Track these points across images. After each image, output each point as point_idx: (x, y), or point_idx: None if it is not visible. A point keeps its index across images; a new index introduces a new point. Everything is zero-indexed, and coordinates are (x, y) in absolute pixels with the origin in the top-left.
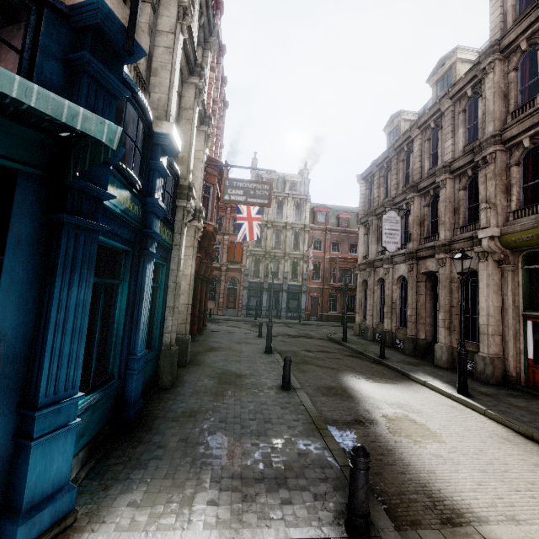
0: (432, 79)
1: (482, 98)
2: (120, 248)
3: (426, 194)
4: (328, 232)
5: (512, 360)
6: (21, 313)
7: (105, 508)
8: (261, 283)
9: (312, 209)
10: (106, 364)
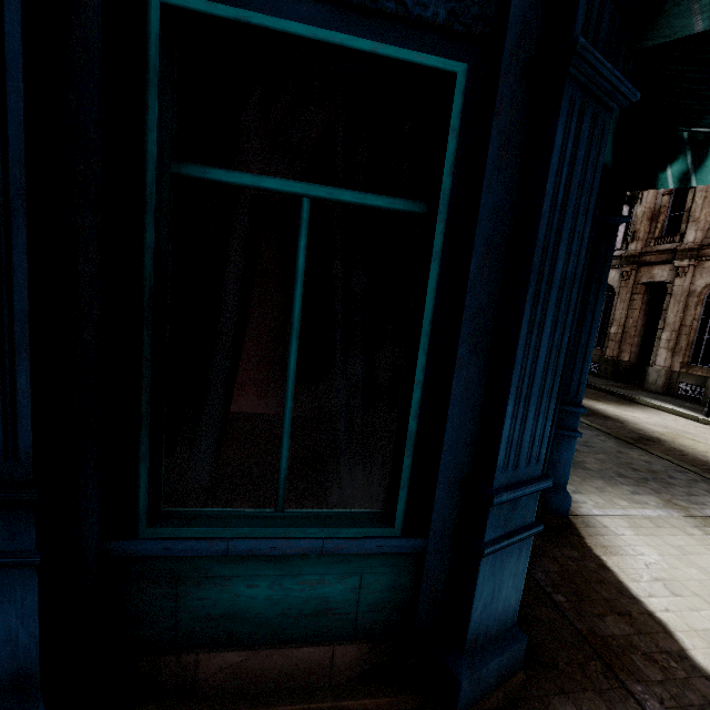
0: None
1: None
2: None
3: None
4: None
5: None
6: (575, 319)
7: None
8: None
9: None
10: None
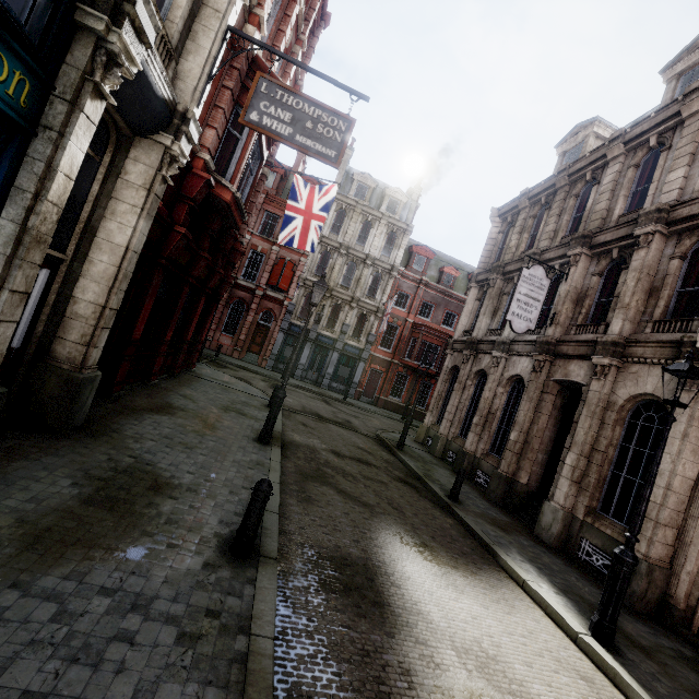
0: (673, 68)
1: None
2: None
3: (603, 256)
4: (422, 287)
5: (687, 581)
6: None
7: None
8: (307, 330)
9: (409, 247)
10: None
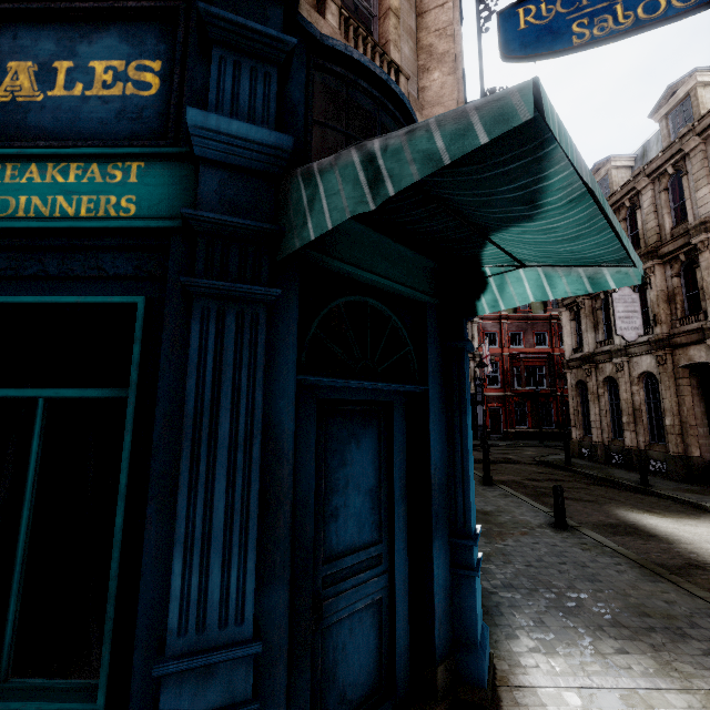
0: (658, 112)
1: None
2: None
3: (673, 261)
4: (504, 321)
5: None
6: (440, 442)
7: (509, 653)
8: None
9: None
10: None
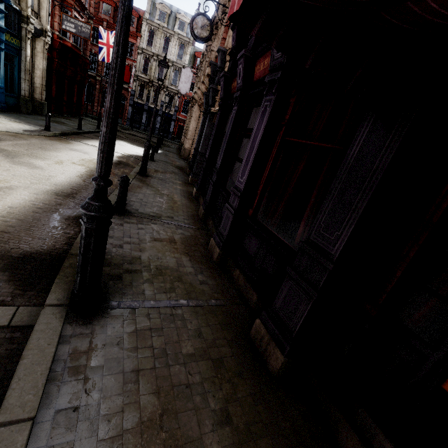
0: None
1: None
2: None
3: None
4: None
5: (191, 151)
6: None
7: None
8: (143, 105)
9: (194, 53)
10: None
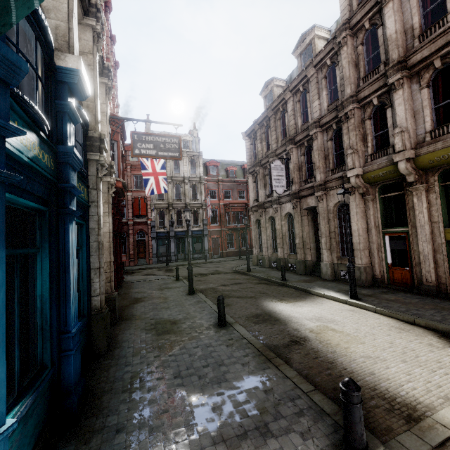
0: (296, 51)
1: (338, 67)
2: (31, 208)
3: (301, 146)
4: (220, 183)
5: (378, 266)
6: None
7: None
8: (167, 232)
9: (204, 164)
10: (32, 353)
